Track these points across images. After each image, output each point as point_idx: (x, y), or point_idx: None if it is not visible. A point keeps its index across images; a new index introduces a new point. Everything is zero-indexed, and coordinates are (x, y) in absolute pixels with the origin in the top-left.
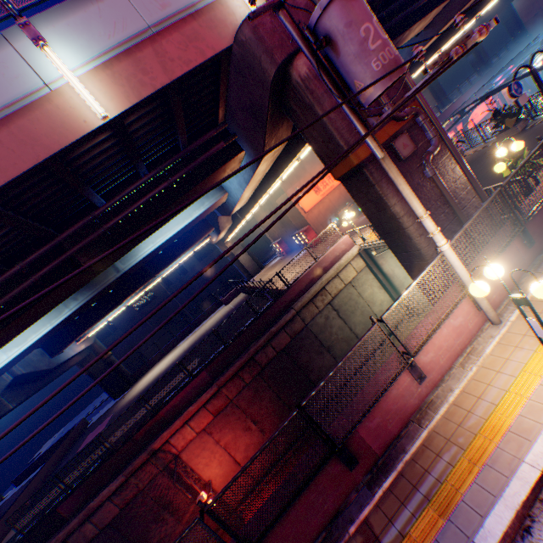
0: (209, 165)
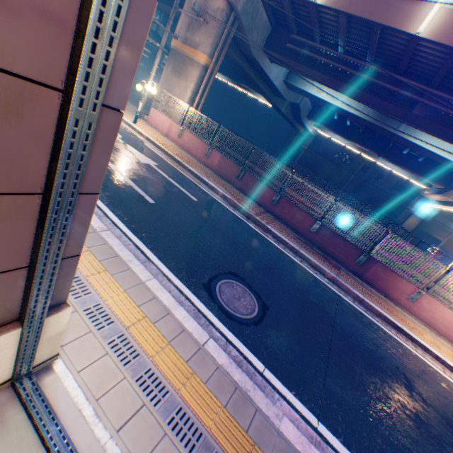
0: None
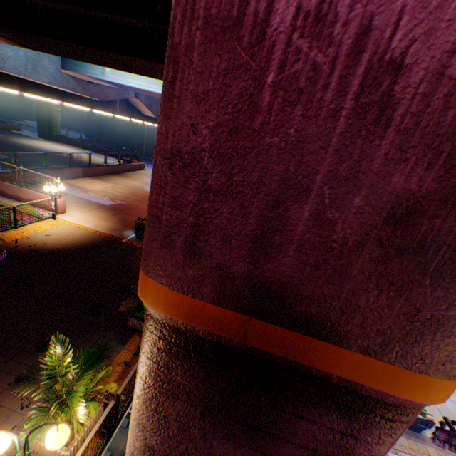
0: None
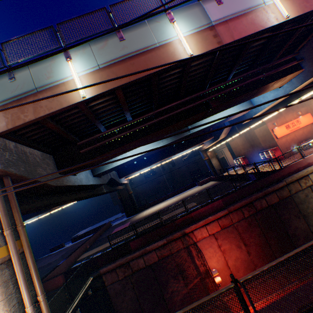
0: (281, 73)
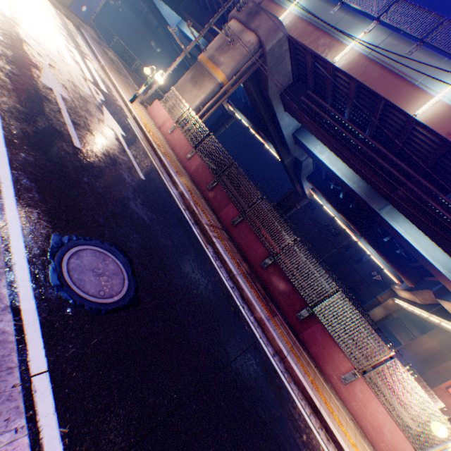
0: None
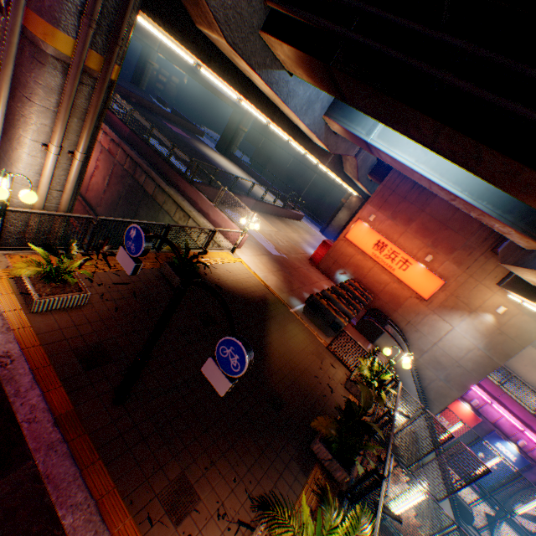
0: None
